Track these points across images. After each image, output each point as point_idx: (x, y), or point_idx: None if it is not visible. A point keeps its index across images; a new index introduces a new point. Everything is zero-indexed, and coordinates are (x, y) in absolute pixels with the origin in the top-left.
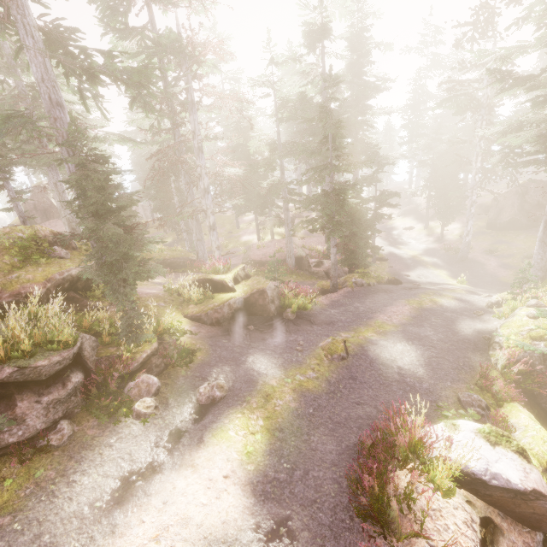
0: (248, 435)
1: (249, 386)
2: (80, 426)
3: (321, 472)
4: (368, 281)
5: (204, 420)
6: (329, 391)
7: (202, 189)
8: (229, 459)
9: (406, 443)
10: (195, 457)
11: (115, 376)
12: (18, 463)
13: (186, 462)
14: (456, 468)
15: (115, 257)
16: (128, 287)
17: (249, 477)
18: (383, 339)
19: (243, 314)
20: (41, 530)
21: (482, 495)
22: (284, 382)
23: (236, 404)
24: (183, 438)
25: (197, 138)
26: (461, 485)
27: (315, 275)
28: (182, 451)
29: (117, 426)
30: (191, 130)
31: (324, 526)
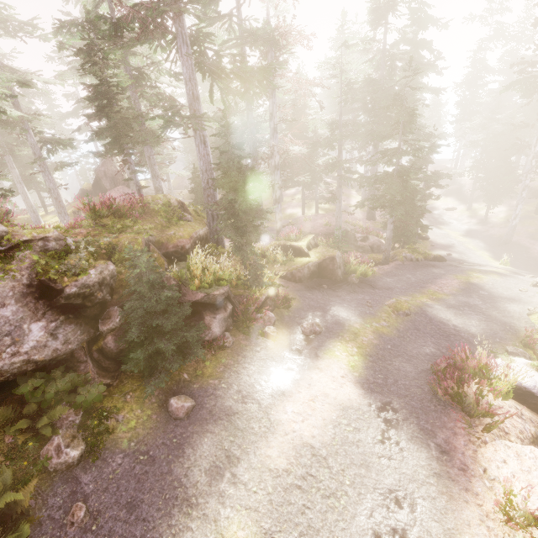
0: (349, 356)
1: (338, 326)
2: (236, 338)
3: (407, 381)
4: (417, 256)
5: (313, 345)
6: (399, 336)
7: (273, 166)
8: (341, 367)
9: (474, 365)
10: (317, 364)
11: (254, 308)
12: (212, 353)
13: (313, 366)
14: (512, 384)
15: (245, 223)
16: (249, 246)
17: (357, 379)
18: (437, 304)
19: (316, 275)
20: (239, 389)
21: (529, 403)
22: (364, 326)
23: (333, 337)
24: (303, 353)
25: (273, 119)
26: (513, 395)
27: (361, 249)
28: (306, 360)
29: (257, 341)
30: (269, 112)
31: (416, 408)
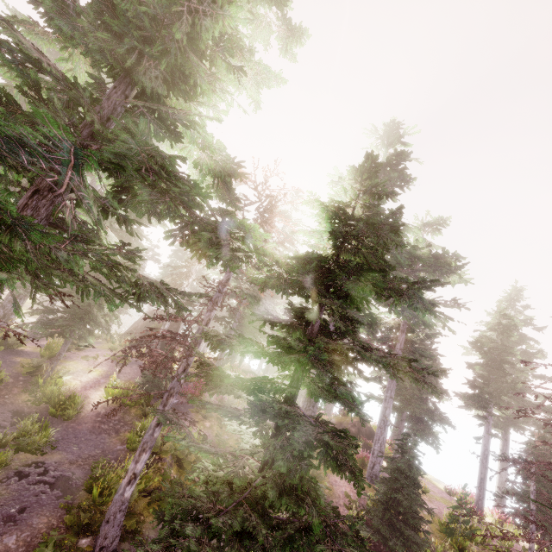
0: None
1: None
2: None
3: None
4: None
5: None
6: None
7: None
8: None
9: None
10: None
11: None
12: None
13: None
14: None
15: None
16: None
17: None
18: None
19: None
20: None
21: None
22: None
23: None
24: None
25: None
26: None
27: None
28: None
29: None
30: None
31: None
